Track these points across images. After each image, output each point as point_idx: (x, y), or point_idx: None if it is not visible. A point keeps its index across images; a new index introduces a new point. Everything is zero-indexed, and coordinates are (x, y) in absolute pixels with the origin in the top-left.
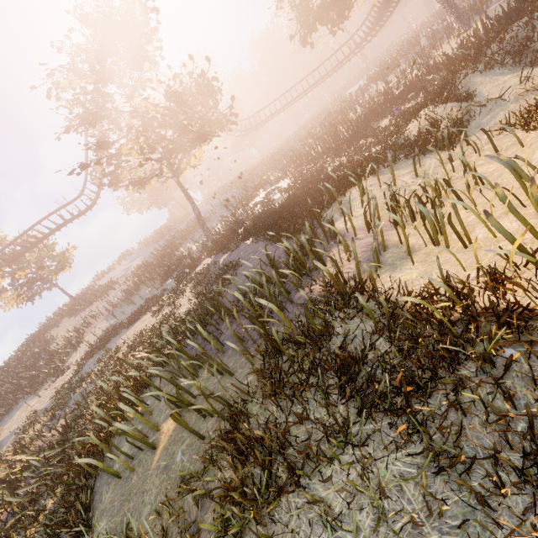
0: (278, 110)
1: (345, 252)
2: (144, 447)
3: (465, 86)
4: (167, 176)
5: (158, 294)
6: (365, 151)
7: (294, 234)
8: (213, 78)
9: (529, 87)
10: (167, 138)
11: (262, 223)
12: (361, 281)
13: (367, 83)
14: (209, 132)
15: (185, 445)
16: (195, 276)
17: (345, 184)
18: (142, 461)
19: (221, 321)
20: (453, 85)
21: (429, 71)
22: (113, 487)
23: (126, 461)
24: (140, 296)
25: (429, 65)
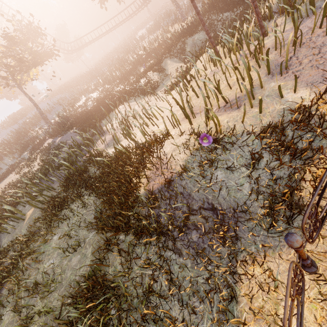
0: (94, 39)
1: (100, 141)
2: (19, 222)
3: (165, 63)
4: (13, 86)
5: (18, 161)
6: (129, 86)
7: (84, 132)
8: (37, 27)
9: (177, 73)
10: (9, 64)
11: (79, 120)
12: (100, 152)
13: (144, 35)
14: (40, 61)
15: (37, 214)
16: (42, 150)
17: (113, 106)
18: (19, 225)
19: (54, 172)
20: (161, 61)
21: (164, 43)
22: (7, 237)
23: (12, 229)
24: (5, 163)
25: (164, 39)
